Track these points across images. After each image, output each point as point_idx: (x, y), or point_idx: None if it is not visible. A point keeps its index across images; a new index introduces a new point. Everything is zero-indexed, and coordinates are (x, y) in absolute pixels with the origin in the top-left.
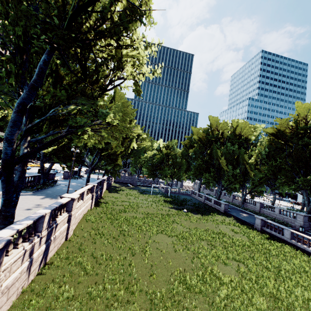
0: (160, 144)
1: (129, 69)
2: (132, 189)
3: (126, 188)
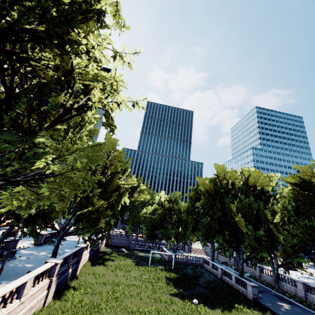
0: (161, 197)
1: (96, 95)
2: (125, 256)
3: (118, 255)
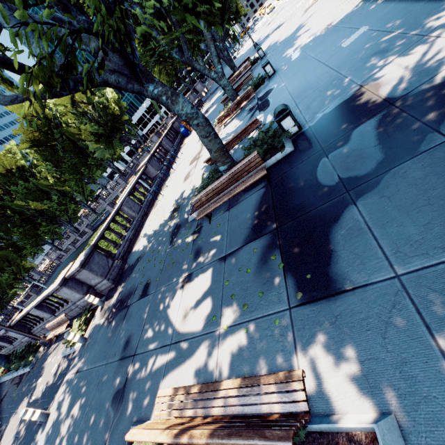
0: None
1: None
2: None
3: None
